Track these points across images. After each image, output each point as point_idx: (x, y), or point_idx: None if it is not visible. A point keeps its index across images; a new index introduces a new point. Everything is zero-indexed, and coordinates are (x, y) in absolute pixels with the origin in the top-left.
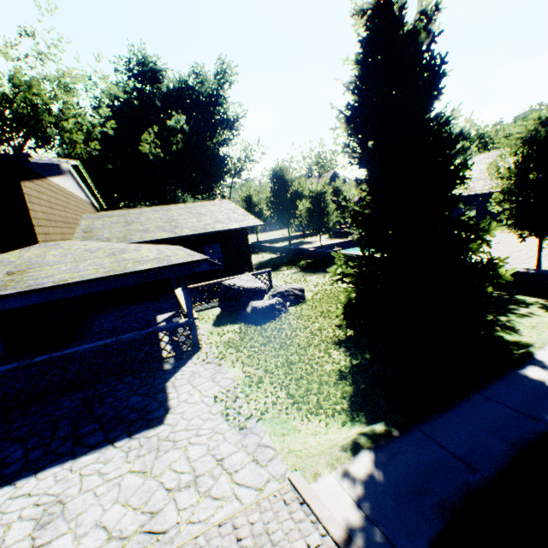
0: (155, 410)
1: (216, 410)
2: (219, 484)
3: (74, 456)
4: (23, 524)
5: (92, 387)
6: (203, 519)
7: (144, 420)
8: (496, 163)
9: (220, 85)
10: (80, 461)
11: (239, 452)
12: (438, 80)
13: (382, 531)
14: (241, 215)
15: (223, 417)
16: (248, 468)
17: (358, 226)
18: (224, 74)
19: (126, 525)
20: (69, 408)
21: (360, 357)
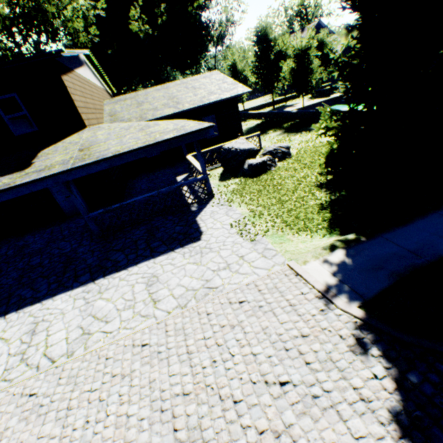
0: (193, 233)
1: (233, 232)
2: (243, 268)
3: (154, 257)
4: (140, 285)
5: (149, 223)
6: (237, 282)
7: (188, 239)
8: None
9: None
10: (158, 259)
11: (252, 253)
12: None
13: (349, 286)
14: (230, 84)
15: (238, 235)
16: (260, 260)
17: (344, 79)
18: None
19: (194, 285)
20: (140, 235)
21: (338, 194)
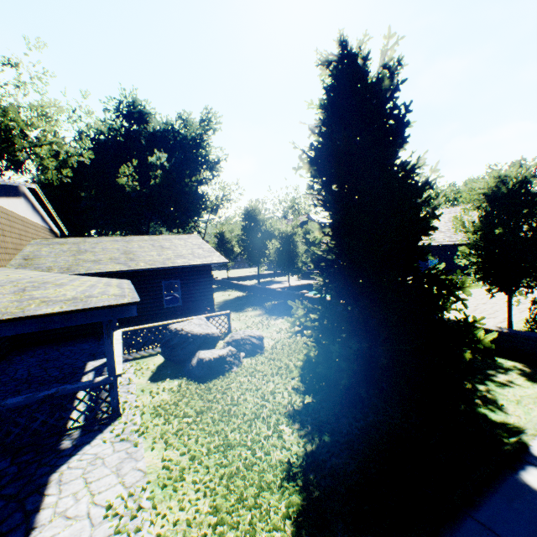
0: (10, 531)
1: (100, 535)
2: None
3: None
4: None
5: None
6: None
7: None
8: (460, 216)
9: (204, 131)
10: None
11: None
12: (403, 128)
13: None
14: (207, 251)
15: None
16: None
17: (321, 272)
18: (209, 122)
19: None
20: None
21: (318, 439)
